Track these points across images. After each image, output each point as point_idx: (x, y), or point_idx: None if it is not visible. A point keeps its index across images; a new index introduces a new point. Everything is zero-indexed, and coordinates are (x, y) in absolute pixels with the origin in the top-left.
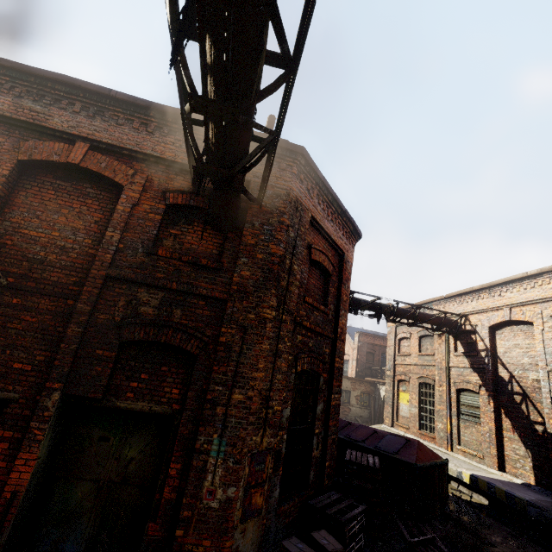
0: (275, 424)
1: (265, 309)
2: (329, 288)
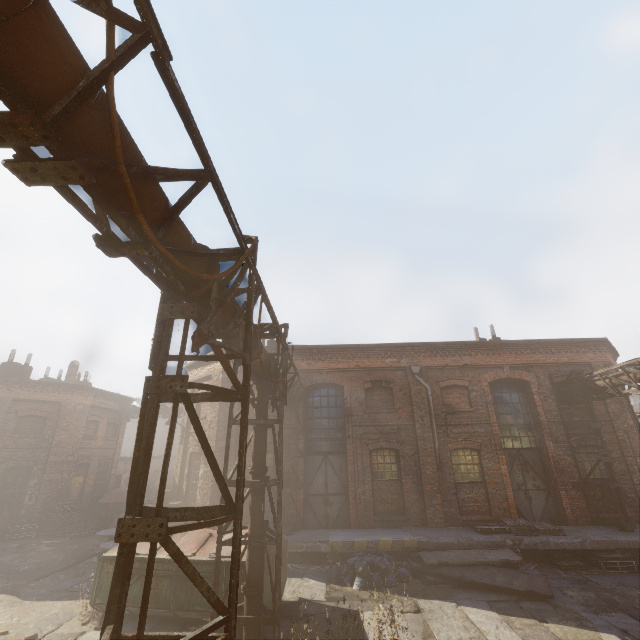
0: None
1: None
2: (46, 424)
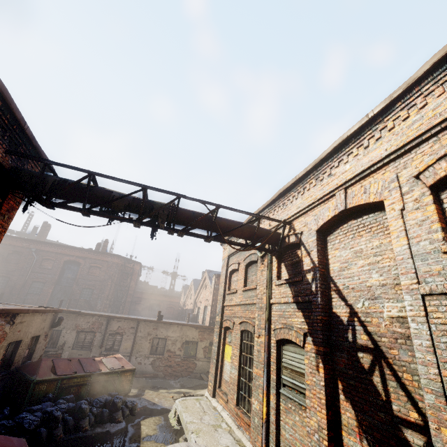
0: None
1: None
2: None
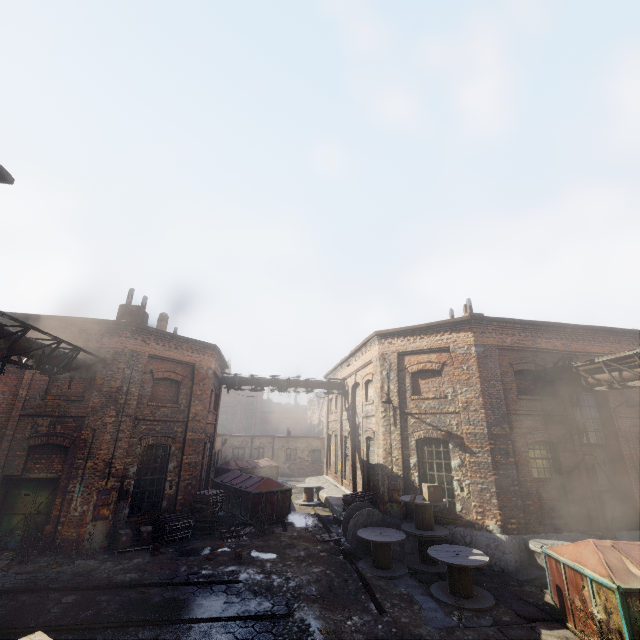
0: (118, 476)
1: (107, 418)
2: (180, 390)
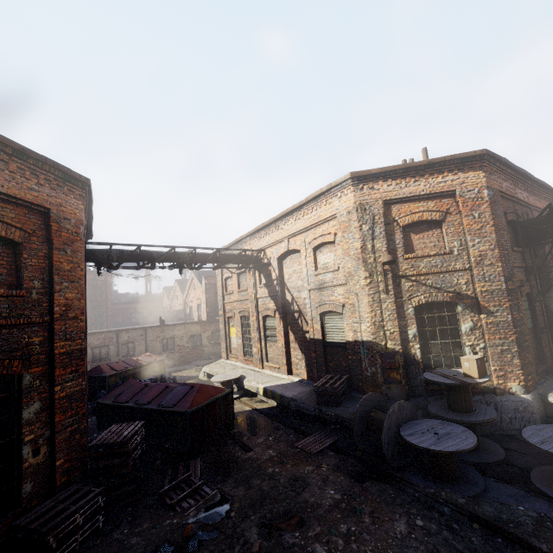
0: None
1: None
2: (21, 261)
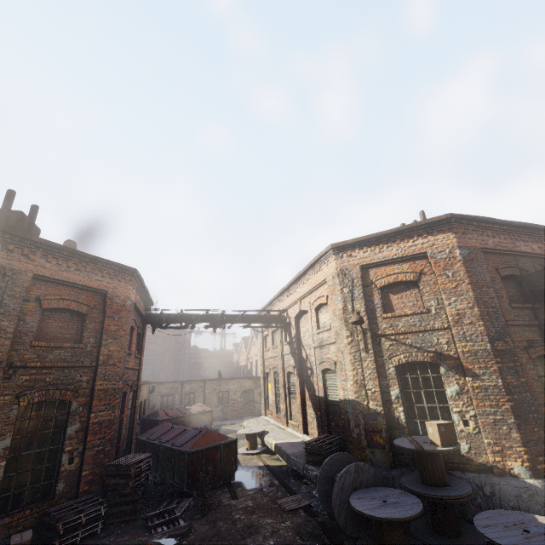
0: None
1: None
2: (85, 325)
